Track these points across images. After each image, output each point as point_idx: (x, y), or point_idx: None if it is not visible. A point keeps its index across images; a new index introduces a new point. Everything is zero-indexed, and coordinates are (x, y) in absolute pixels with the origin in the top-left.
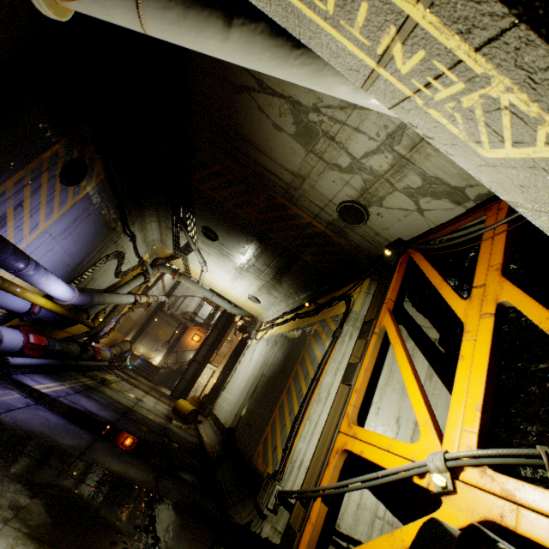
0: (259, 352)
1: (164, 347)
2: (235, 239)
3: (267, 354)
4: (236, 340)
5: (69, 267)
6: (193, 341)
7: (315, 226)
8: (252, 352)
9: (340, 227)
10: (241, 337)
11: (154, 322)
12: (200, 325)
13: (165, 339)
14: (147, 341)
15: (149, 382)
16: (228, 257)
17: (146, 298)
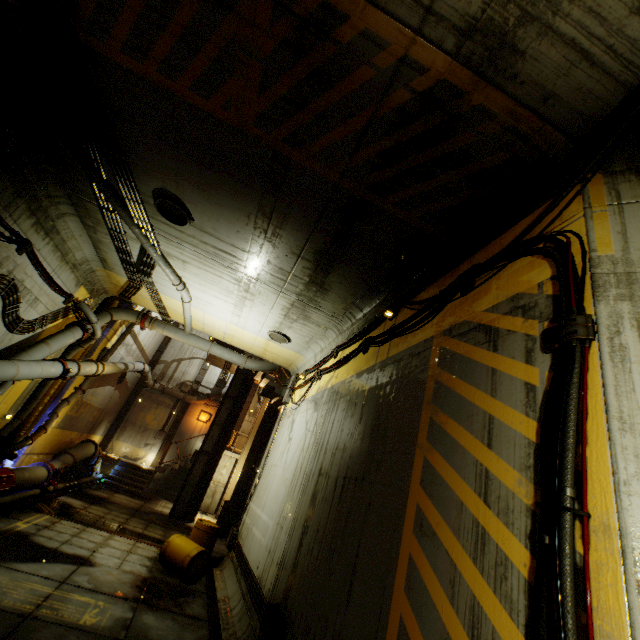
0: (303, 425)
1: (157, 439)
2: (222, 205)
3: (320, 427)
4: (261, 409)
5: None
6: (200, 423)
7: (417, 65)
8: (290, 425)
9: (504, 32)
10: (268, 404)
11: (138, 404)
12: (206, 398)
13: (157, 426)
14: (131, 435)
15: (135, 498)
16: (219, 259)
17: (95, 365)
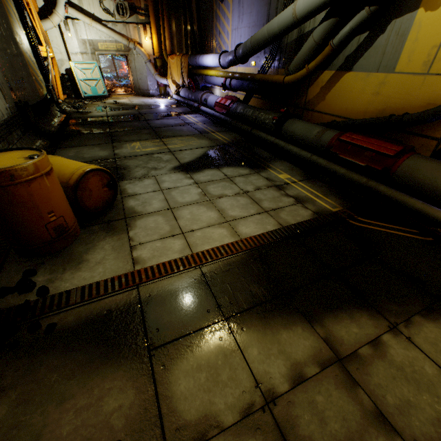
0: None
1: None
2: None
3: None
4: None
5: None
6: None
7: None
8: None
9: None
10: None
11: None
12: None
13: None
14: None
15: None
16: None
17: None
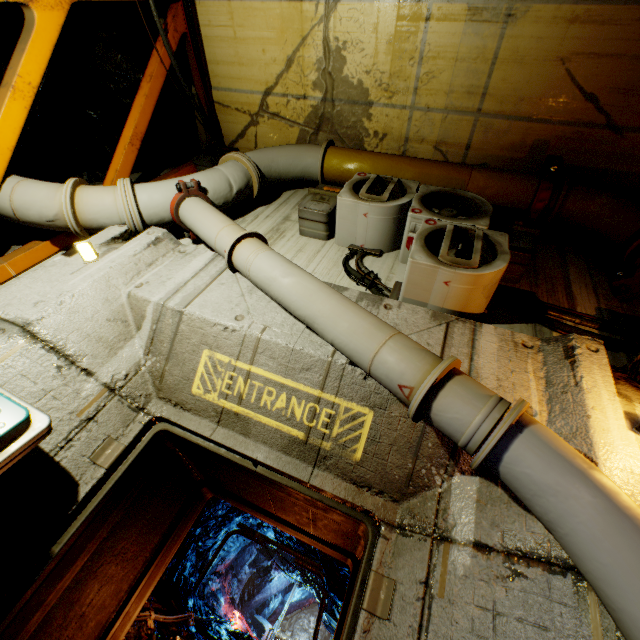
0: None
1: None
2: None
3: None
4: None
5: None
6: None
7: None
8: None
9: None
10: None
11: None
12: None
13: None
14: None
15: None
16: None
17: None
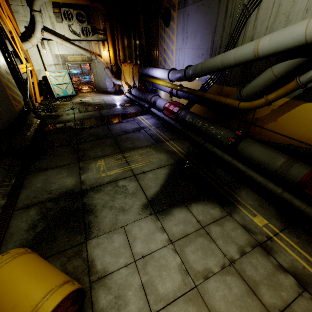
0: None
1: None
2: None
3: None
4: None
5: (205, 56)
6: None
7: None
8: None
9: None
10: None
11: None
12: None
13: None
14: None
15: None
16: None
17: None
